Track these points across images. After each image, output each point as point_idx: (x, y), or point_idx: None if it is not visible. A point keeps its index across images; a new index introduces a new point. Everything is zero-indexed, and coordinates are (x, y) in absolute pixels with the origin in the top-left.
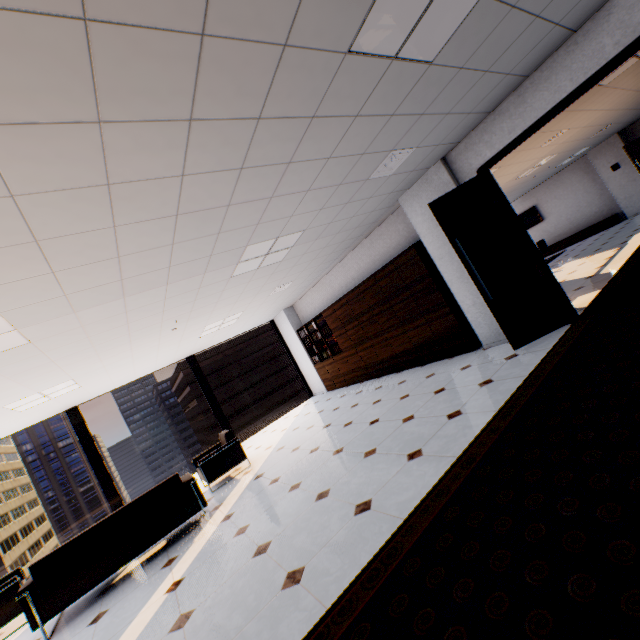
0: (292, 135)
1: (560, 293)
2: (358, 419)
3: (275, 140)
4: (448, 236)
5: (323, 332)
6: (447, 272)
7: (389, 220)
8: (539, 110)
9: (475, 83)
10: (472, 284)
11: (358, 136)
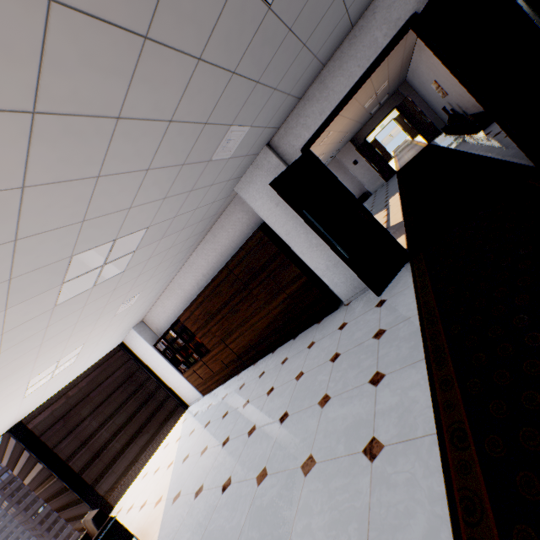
0: (117, 64)
1: (393, 240)
2: (261, 420)
3: (89, 65)
4: (295, 209)
5: (184, 337)
6: (297, 245)
7: (227, 211)
8: (340, 93)
9: (296, 57)
10: (321, 250)
11: (201, 94)
